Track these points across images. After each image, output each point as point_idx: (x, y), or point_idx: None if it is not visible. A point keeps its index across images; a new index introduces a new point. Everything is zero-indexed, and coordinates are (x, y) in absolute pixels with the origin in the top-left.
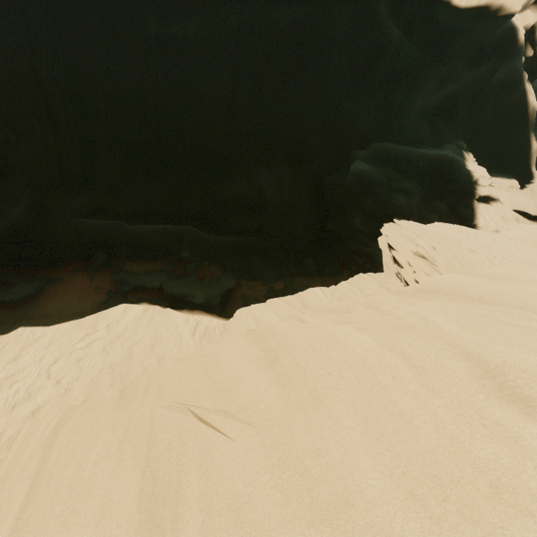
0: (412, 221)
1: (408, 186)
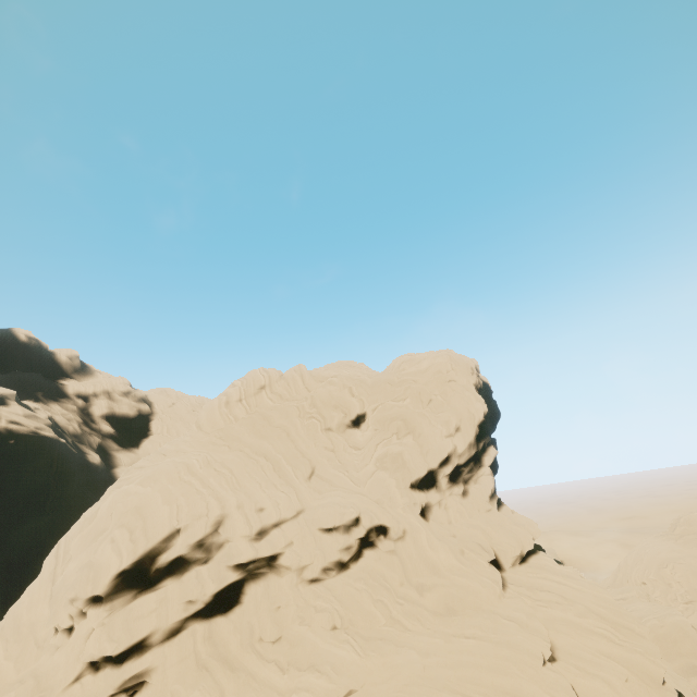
0: None
1: None
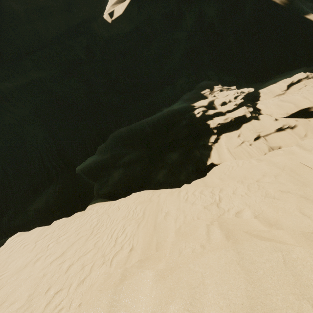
0: (33, 229)
1: (129, 158)
